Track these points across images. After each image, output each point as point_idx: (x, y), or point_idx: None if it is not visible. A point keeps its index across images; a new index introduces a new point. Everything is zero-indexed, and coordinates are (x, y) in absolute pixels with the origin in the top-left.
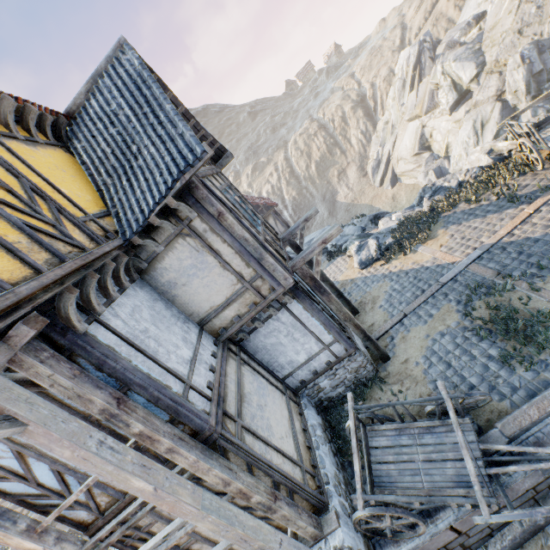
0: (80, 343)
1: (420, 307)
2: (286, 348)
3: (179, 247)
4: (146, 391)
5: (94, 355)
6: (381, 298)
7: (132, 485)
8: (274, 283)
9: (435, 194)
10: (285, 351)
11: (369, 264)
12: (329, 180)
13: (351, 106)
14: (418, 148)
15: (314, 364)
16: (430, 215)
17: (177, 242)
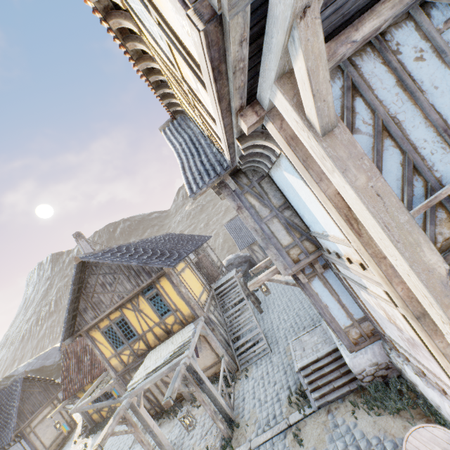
0: None
1: None
2: None
3: None
4: None
5: None
6: None
7: None
8: None
9: None
10: None
11: None
12: None
13: None
14: None
15: None
16: None
17: None
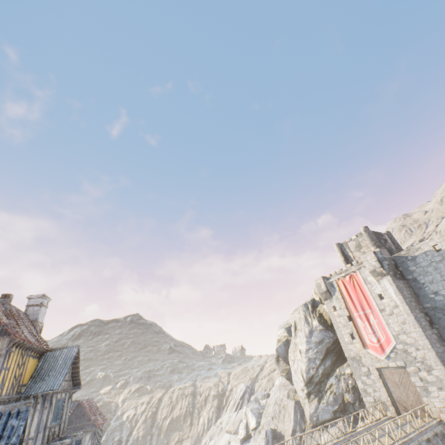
0: None
1: None
2: None
3: None
4: None
5: None
6: None
7: None
8: (34, 444)
9: None
10: None
11: None
12: (169, 441)
13: (214, 393)
14: None
15: None
16: None
17: None
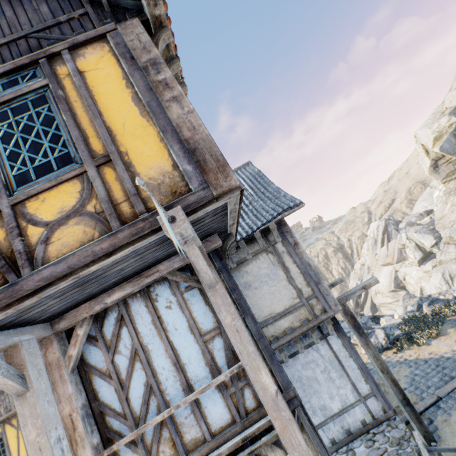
0: (227, 268)
1: (455, 391)
2: (321, 387)
3: (261, 258)
4: (255, 324)
5: (232, 280)
6: (403, 381)
7: (259, 379)
8: (326, 304)
9: (433, 303)
10: (319, 391)
11: (378, 351)
12: None
13: (332, 249)
14: (394, 286)
15: (347, 419)
16: (435, 316)
17: (261, 255)
